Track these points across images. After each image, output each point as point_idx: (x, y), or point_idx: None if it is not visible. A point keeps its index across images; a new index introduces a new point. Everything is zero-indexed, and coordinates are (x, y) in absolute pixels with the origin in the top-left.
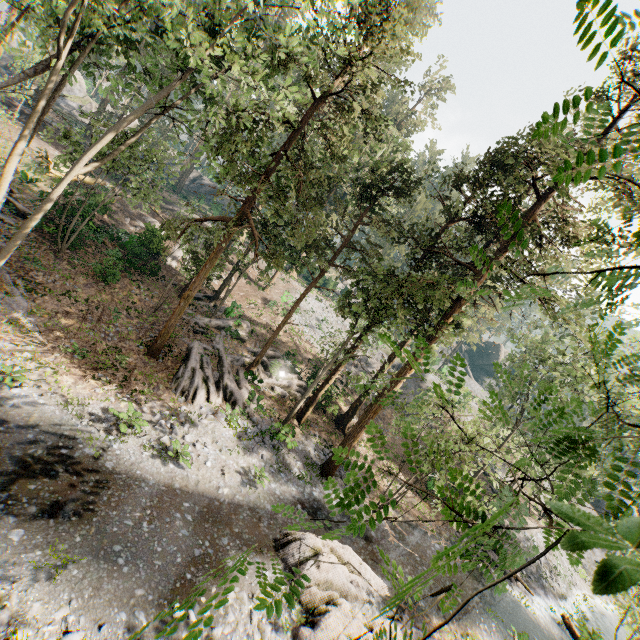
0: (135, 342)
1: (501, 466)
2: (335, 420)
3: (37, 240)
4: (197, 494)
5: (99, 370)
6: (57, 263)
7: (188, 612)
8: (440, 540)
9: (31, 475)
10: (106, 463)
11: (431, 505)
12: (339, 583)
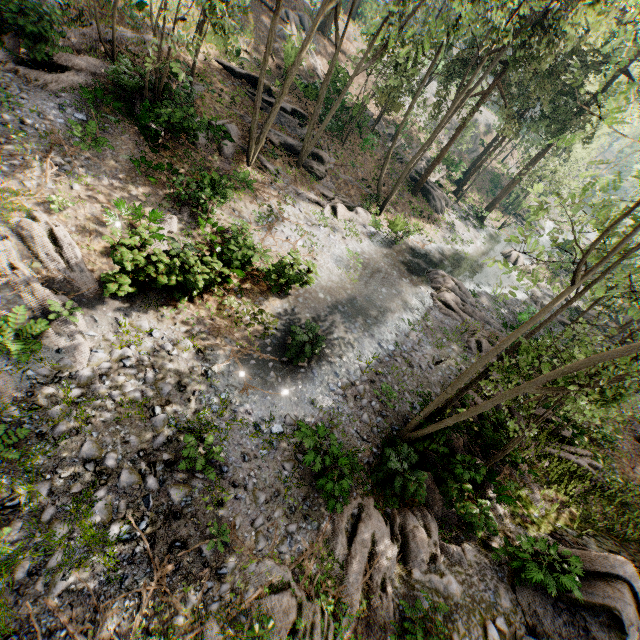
0: (405, 191)
1: (513, 167)
2: (456, 183)
3: (330, 141)
4: (482, 253)
5: (422, 219)
6: (350, 155)
7: (515, 283)
8: (513, 228)
9: (471, 269)
10: (468, 256)
11: (501, 212)
12: (522, 261)
